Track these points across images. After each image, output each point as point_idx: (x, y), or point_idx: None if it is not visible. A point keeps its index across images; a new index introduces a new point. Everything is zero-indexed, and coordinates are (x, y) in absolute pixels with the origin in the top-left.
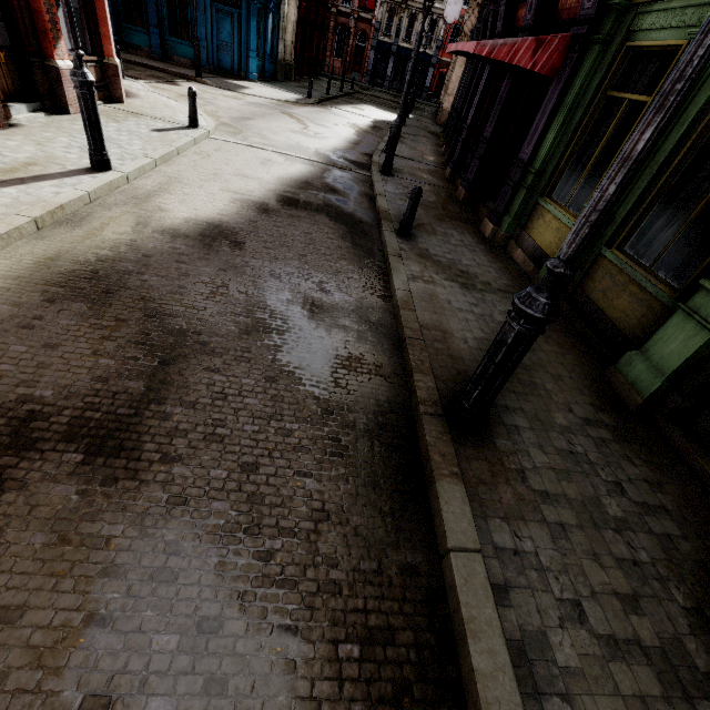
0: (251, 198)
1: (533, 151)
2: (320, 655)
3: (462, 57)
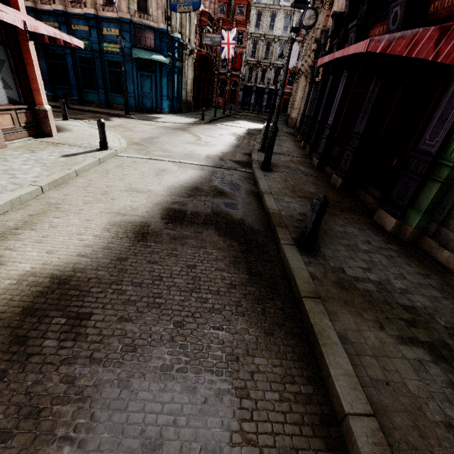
0: (132, 218)
1: (442, 142)
2: None
3: (301, 85)
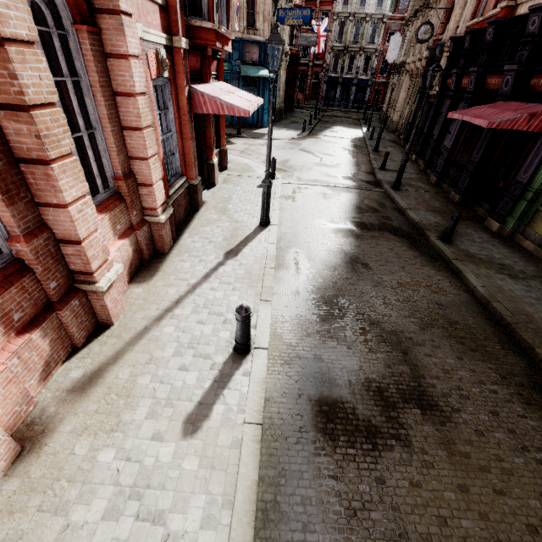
0: (341, 227)
1: (530, 177)
2: None
3: (405, 85)
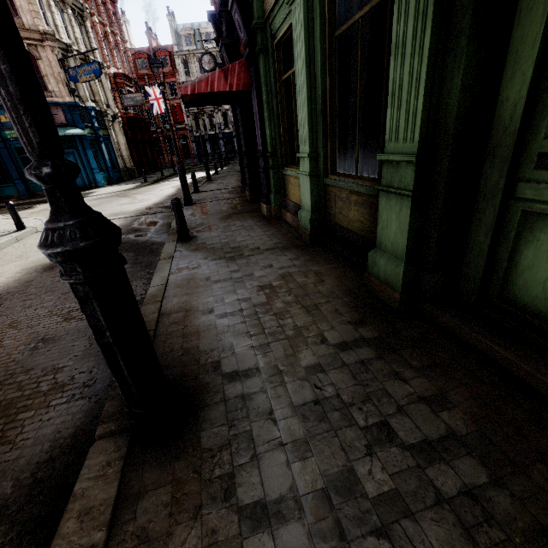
0: (44, 262)
1: (262, 141)
2: None
3: None
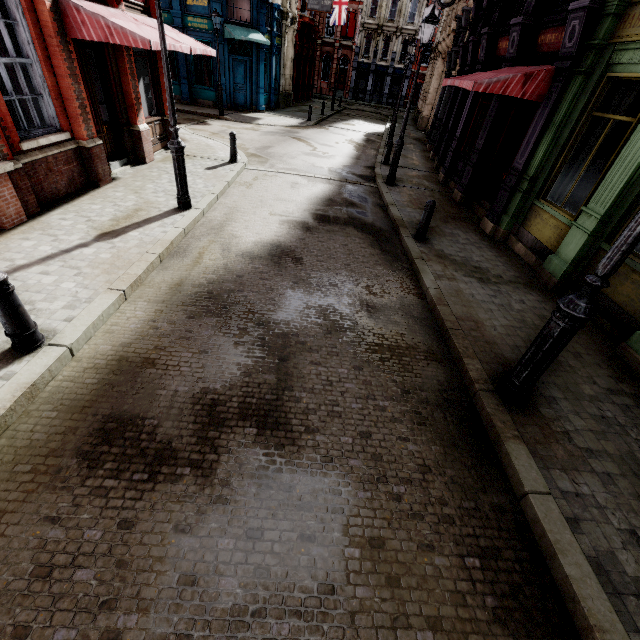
0: (293, 218)
1: (526, 162)
2: (453, 564)
3: (437, 71)
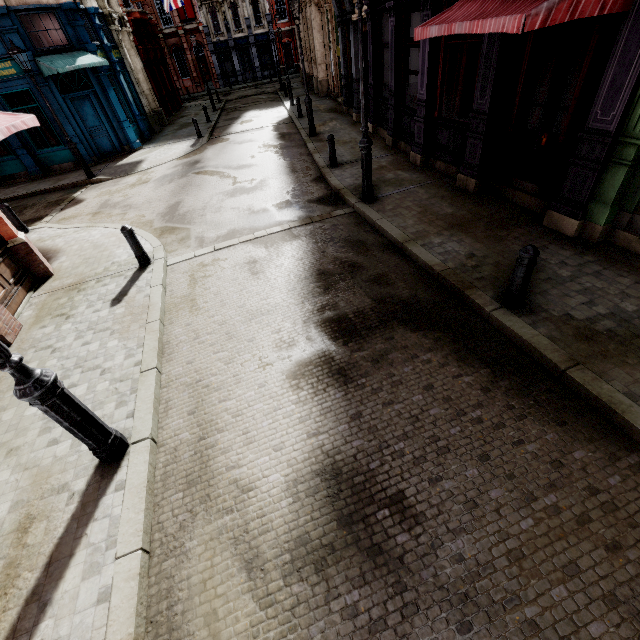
0: (303, 357)
1: (621, 116)
2: None
3: (316, 22)
